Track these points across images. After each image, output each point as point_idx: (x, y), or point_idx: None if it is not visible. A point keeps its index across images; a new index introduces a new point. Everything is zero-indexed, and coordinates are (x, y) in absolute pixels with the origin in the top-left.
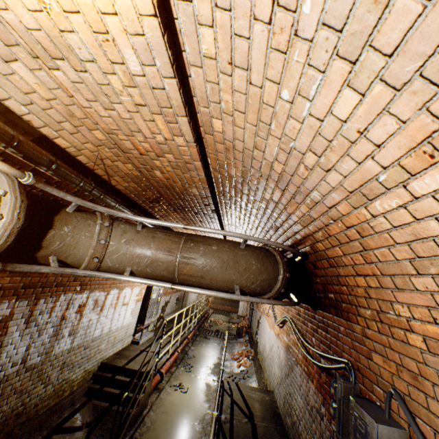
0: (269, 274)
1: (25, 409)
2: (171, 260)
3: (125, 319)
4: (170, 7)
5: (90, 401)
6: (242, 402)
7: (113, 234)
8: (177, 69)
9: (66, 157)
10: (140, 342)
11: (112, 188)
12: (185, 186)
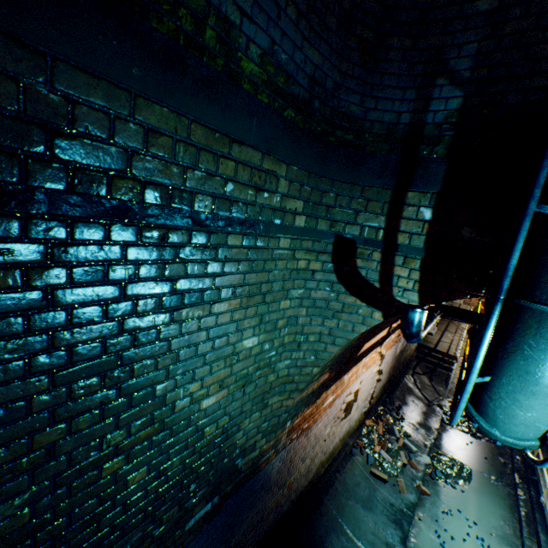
0: None
1: (405, 358)
2: None
3: None
4: None
5: (420, 362)
6: None
7: None
8: None
9: None
10: (432, 334)
11: None
12: None
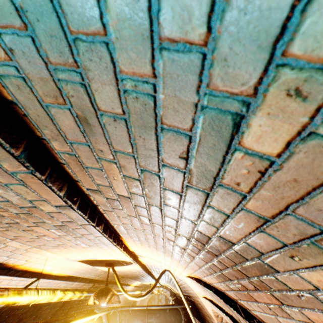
0: (178, 321)
1: None
2: None
3: None
4: (144, 264)
5: None
6: None
7: (122, 318)
8: (144, 268)
9: (96, 280)
10: None
11: (105, 281)
12: (140, 276)
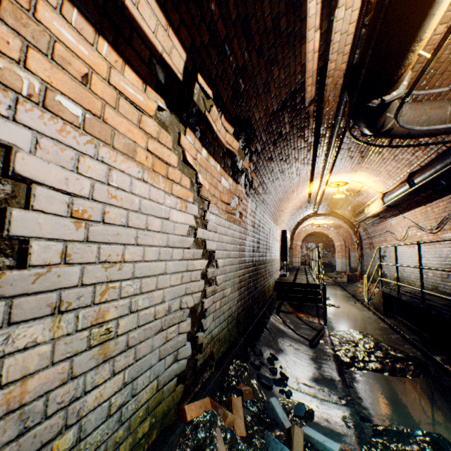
0: None
1: (264, 291)
2: (443, 112)
3: (277, 254)
4: None
5: (284, 301)
6: (414, 292)
7: None
8: None
9: (323, 81)
10: (287, 275)
11: (319, 113)
12: None
